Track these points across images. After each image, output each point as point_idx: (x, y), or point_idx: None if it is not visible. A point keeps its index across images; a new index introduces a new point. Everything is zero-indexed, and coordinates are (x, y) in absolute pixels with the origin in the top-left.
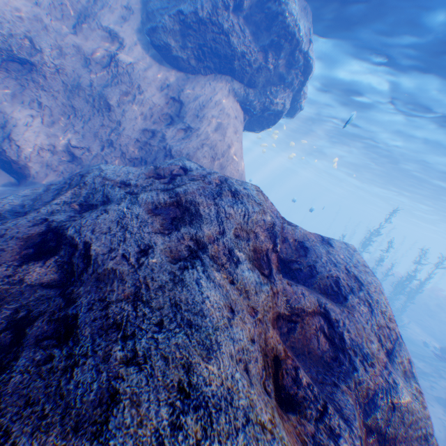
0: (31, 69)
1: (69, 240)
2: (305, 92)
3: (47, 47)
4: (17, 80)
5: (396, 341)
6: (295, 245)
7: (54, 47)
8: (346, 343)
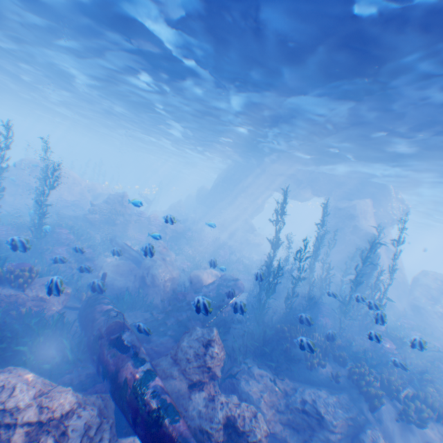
0: None
1: None
2: None
3: None
4: None
5: None
6: None
7: None
8: None
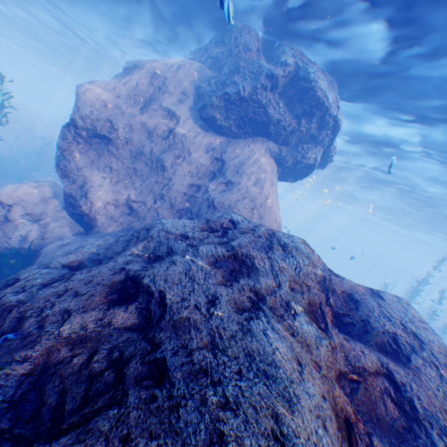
0: (107, 142)
1: (145, 287)
2: (335, 147)
3: (122, 125)
4: (96, 151)
5: None
6: (344, 297)
7: (126, 125)
8: (418, 411)
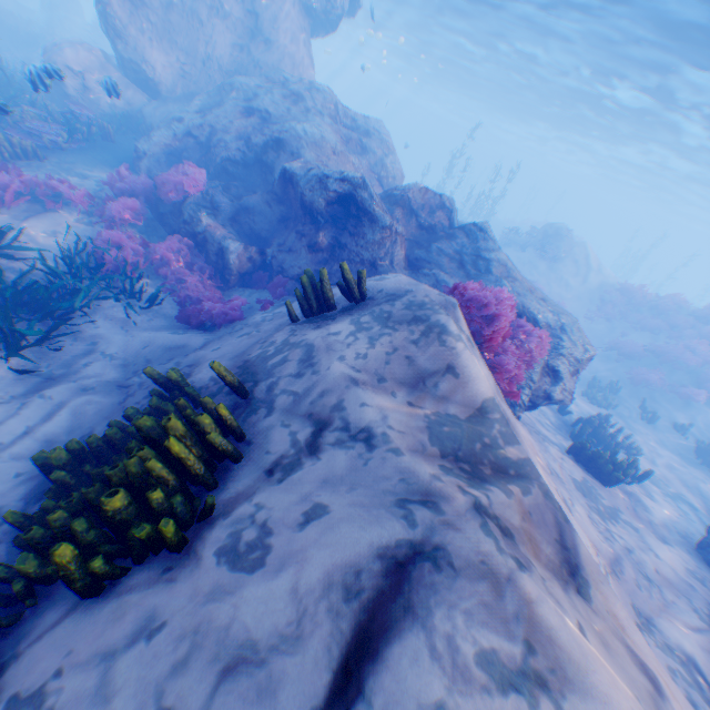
0: None
1: (258, 112)
2: None
3: None
4: (131, 4)
5: (390, 154)
6: (351, 122)
7: None
8: (367, 149)
